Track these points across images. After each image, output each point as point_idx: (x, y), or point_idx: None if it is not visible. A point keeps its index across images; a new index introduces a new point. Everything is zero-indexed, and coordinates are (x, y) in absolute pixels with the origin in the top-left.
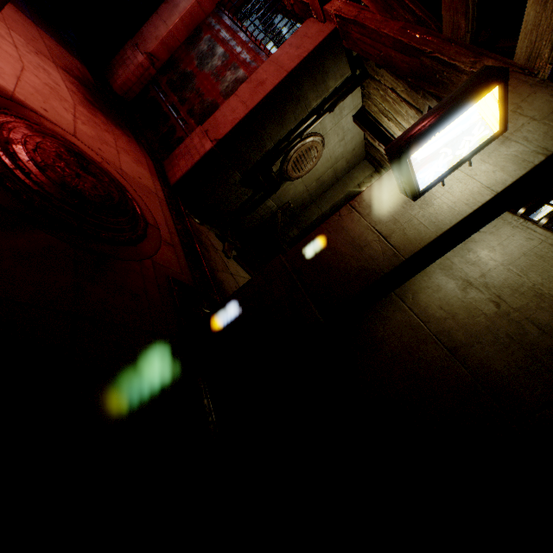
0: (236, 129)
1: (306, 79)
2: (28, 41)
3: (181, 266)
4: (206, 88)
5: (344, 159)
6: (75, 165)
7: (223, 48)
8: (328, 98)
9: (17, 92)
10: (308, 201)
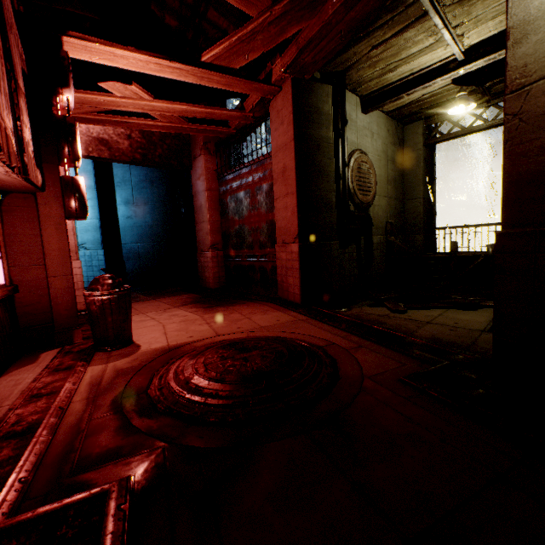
0: (300, 214)
1: (307, 128)
2: (156, 310)
3: (391, 357)
4: (255, 222)
5: (388, 145)
6: (236, 353)
7: (242, 191)
8: (335, 119)
9: (169, 342)
10: (399, 205)
